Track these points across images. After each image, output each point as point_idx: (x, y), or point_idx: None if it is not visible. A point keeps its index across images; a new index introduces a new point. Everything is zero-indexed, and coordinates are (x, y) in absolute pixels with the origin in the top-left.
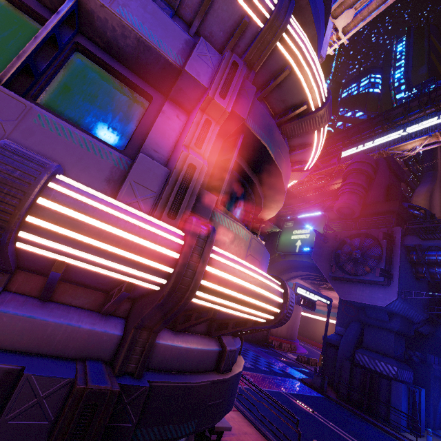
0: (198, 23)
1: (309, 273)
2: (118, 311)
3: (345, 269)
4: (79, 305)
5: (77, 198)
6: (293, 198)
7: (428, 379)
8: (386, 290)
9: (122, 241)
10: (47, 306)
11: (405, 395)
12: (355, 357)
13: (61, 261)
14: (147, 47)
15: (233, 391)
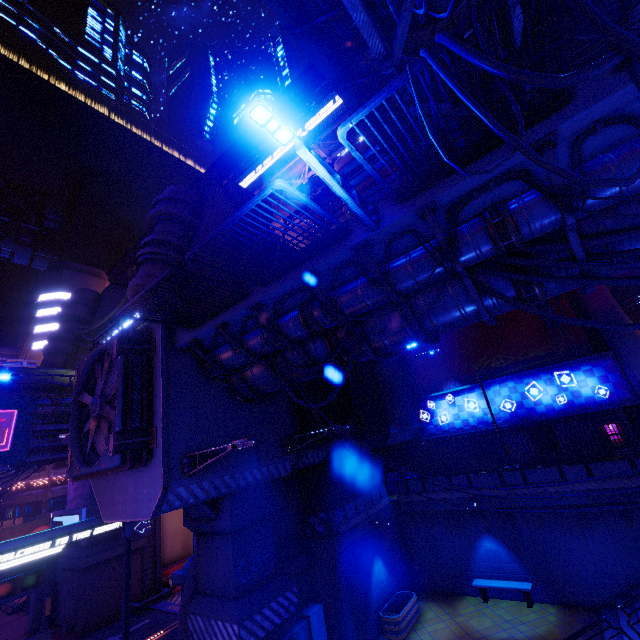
0: None
1: None
2: None
3: (95, 446)
4: None
5: None
6: None
7: (334, 567)
8: (150, 475)
9: None
10: None
11: None
12: (188, 626)
13: None
14: None
15: None
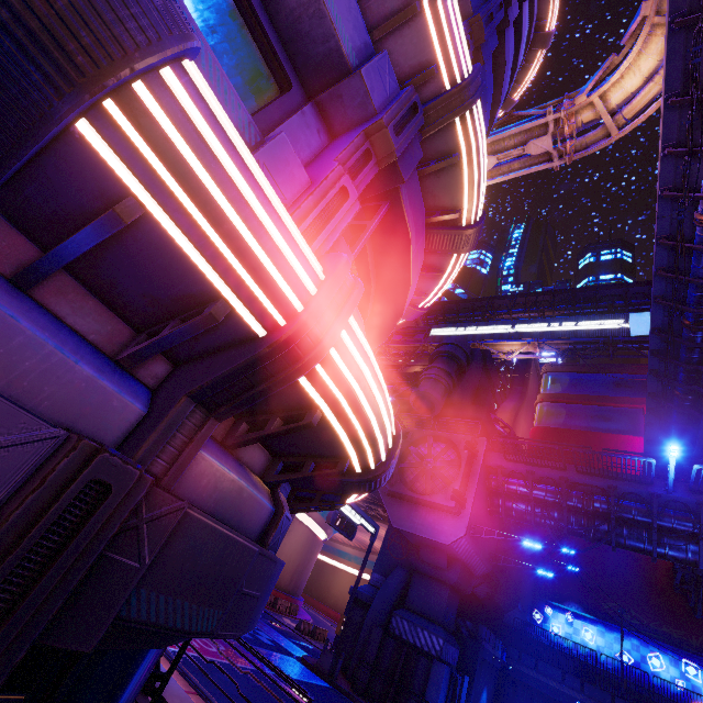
0: (378, 37)
1: None
2: (143, 372)
3: (409, 482)
4: (79, 329)
5: (216, 112)
6: None
7: (474, 662)
8: (454, 521)
9: (253, 220)
10: (20, 298)
11: (446, 683)
12: (392, 622)
13: (135, 203)
14: (321, 13)
15: (268, 591)
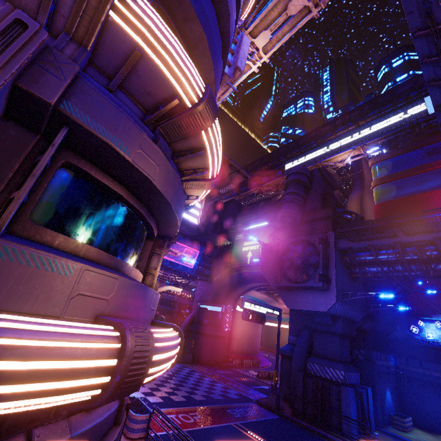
0: None
1: (262, 284)
2: None
3: (289, 277)
4: None
5: None
6: (244, 210)
7: (373, 376)
8: (326, 294)
9: None
10: None
11: (353, 399)
12: (307, 366)
13: None
14: None
15: None
